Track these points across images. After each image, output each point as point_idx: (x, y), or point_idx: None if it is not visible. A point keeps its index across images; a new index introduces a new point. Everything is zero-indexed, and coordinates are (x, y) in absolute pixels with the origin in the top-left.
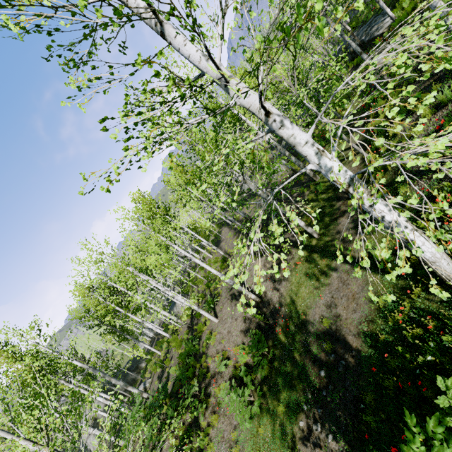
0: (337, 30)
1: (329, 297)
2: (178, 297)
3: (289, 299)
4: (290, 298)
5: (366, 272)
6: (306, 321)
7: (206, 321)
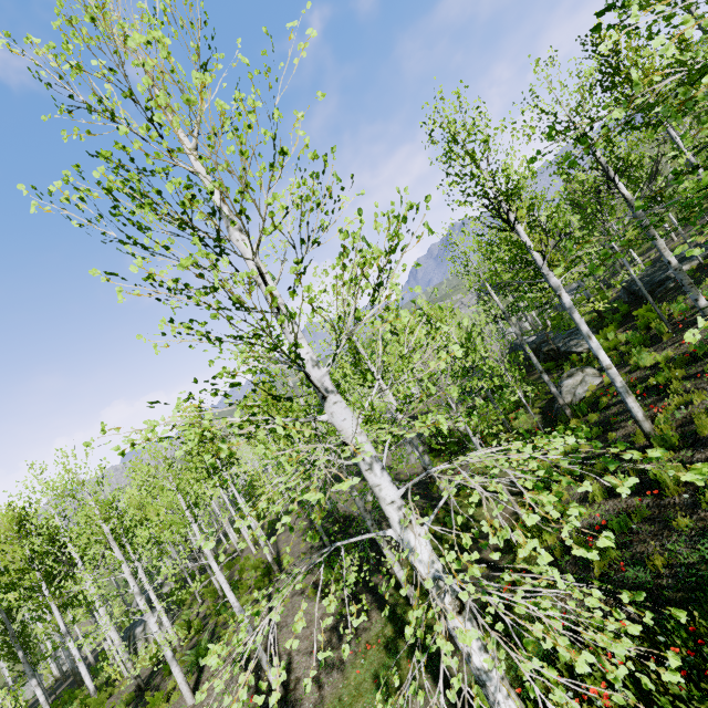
0: (426, 432)
1: None
2: (151, 617)
3: None
4: None
5: None
6: None
7: (174, 691)
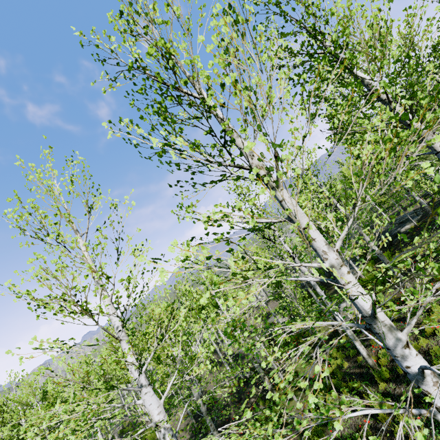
0: None
1: None
2: None
3: None
4: None
5: None
6: None
7: None
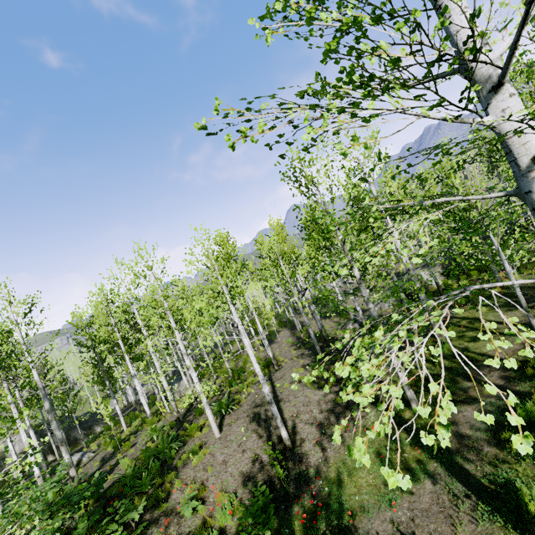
0: None
1: (406, 516)
2: (193, 372)
3: (336, 473)
4: (337, 473)
5: (495, 517)
6: (350, 530)
7: (204, 426)
